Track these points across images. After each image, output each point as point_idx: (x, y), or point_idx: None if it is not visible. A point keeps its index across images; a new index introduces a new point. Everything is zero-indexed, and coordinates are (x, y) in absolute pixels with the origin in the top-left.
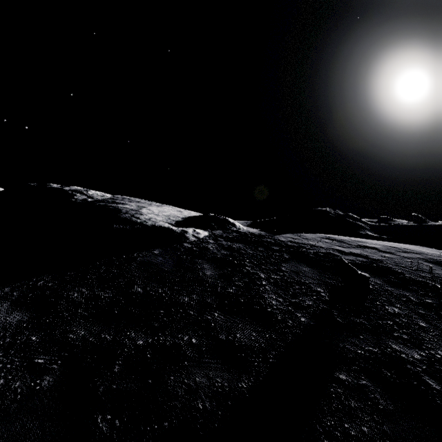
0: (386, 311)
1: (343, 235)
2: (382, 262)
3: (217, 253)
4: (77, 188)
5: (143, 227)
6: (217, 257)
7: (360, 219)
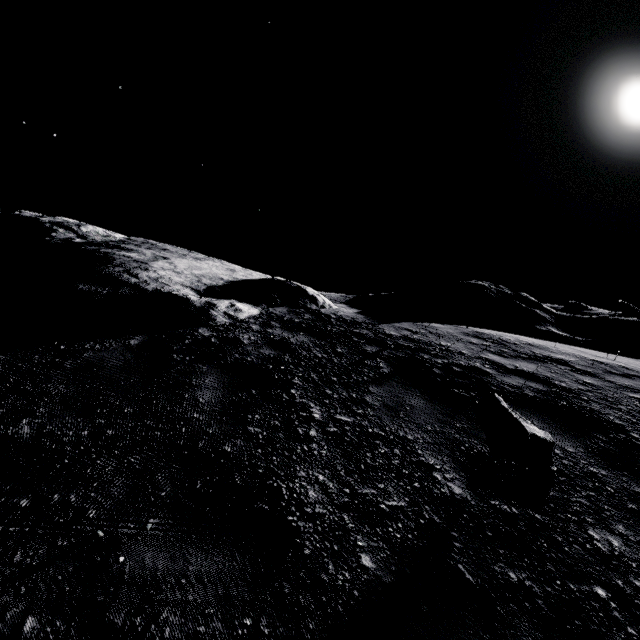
0: (589, 545)
1: (507, 331)
2: (580, 396)
3: (251, 353)
4: (68, 220)
5: (136, 293)
6: (246, 361)
7: (541, 304)
